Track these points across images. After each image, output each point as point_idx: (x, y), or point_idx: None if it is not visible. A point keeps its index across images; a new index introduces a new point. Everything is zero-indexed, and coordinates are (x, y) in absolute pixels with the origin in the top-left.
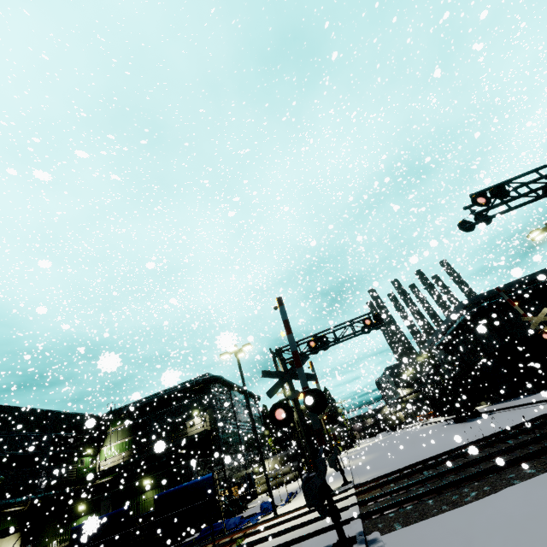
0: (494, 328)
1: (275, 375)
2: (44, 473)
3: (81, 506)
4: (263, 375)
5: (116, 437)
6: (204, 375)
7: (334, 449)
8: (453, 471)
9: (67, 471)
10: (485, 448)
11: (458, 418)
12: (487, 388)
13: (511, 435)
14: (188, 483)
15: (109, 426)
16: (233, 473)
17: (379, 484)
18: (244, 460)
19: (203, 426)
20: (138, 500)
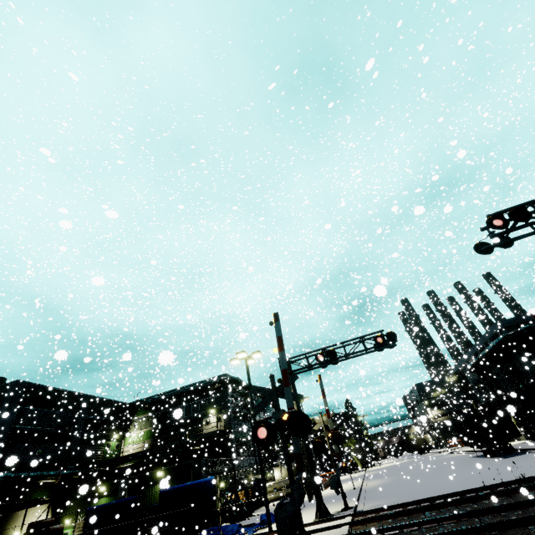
0: (534, 355)
1: (264, 392)
2: (75, 452)
3: (102, 487)
4: (252, 390)
5: (140, 425)
6: (222, 375)
7: (336, 470)
8: (454, 518)
9: (94, 452)
10: (499, 496)
11: (488, 452)
12: (527, 421)
13: (533, 486)
14: (191, 482)
15: (135, 415)
16: (244, 477)
17: (375, 517)
18: (257, 464)
19: (217, 426)
20: (151, 490)
